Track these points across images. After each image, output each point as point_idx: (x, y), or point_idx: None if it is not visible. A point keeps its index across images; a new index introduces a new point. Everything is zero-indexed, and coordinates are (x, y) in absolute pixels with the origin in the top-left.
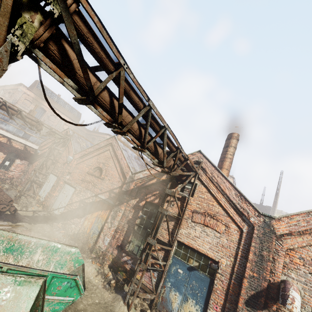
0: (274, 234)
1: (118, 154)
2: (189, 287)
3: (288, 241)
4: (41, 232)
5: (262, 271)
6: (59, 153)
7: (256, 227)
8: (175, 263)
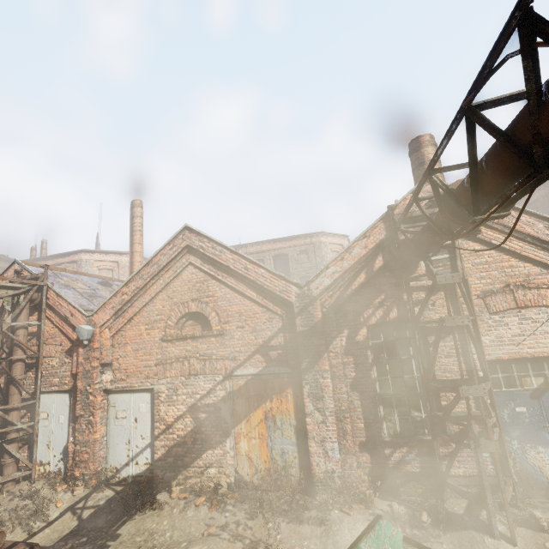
0: None
1: (229, 263)
2: None
3: None
4: (158, 545)
5: None
6: (29, 334)
7: None
8: (504, 403)
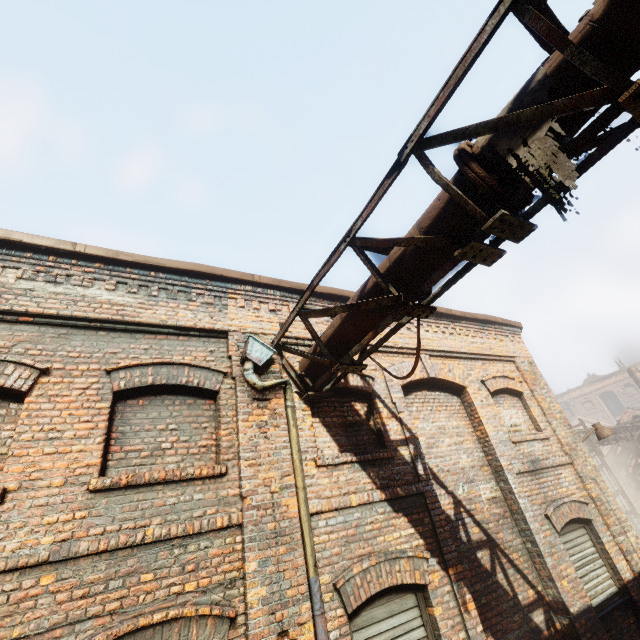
0: None
1: None
2: None
3: None
4: None
5: None
6: None
7: None
8: None
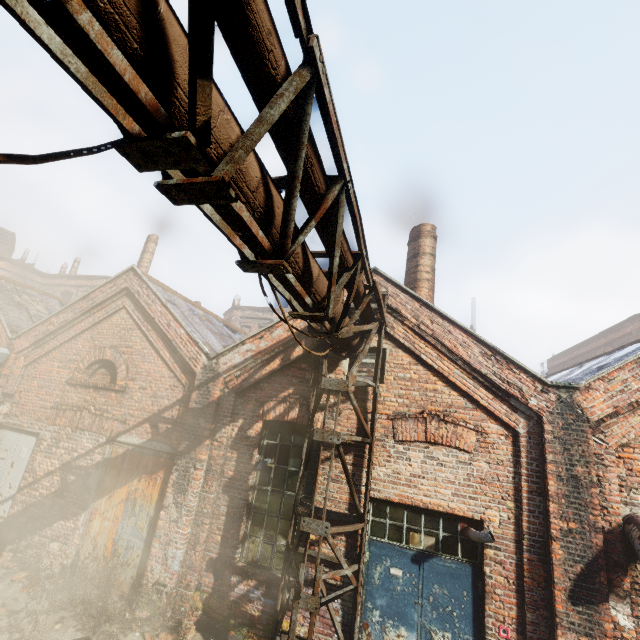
0: (586, 422)
1: (156, 315)
2: (429, 604)
3: (615, 429)
4: None
5: (585, 512)
6: None
7: (547, 417)
8: (380, 557)
